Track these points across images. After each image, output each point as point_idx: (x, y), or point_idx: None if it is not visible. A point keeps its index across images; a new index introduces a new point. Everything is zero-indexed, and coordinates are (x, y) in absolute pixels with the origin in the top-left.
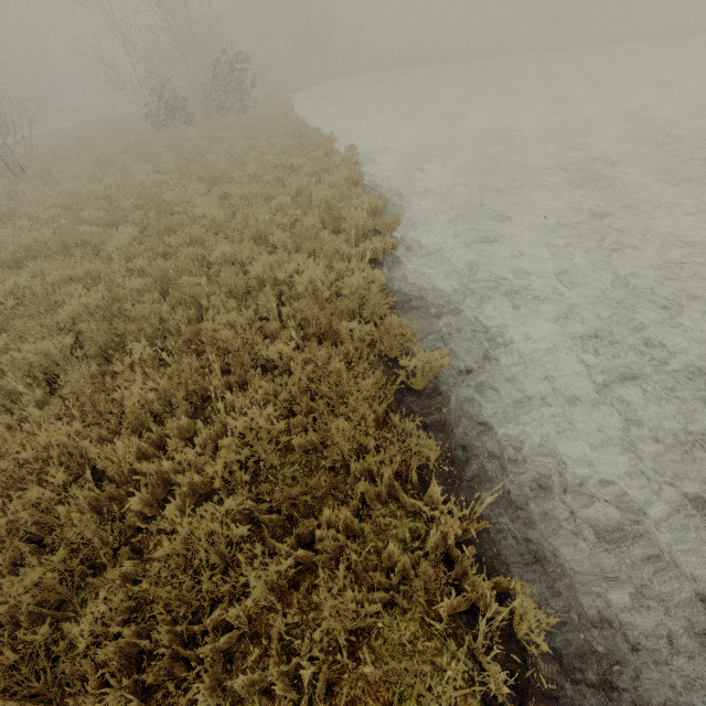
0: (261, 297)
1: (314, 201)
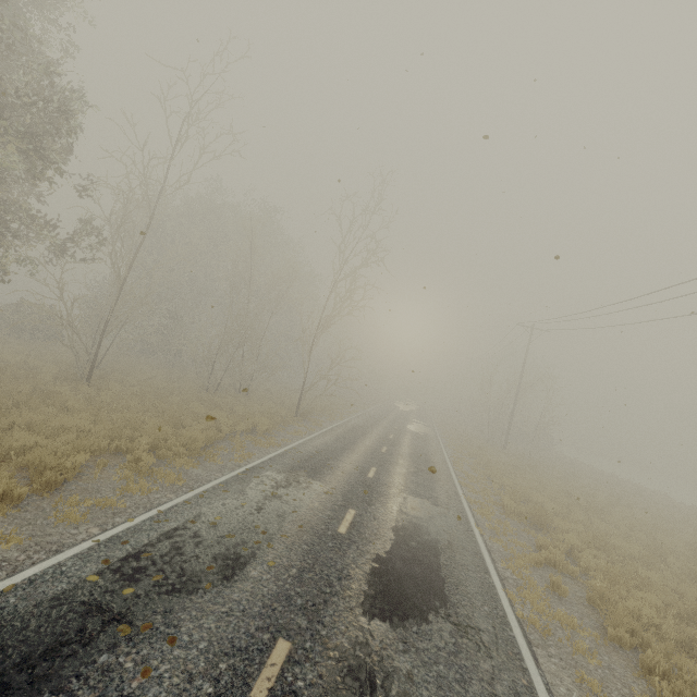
0: None
1: None
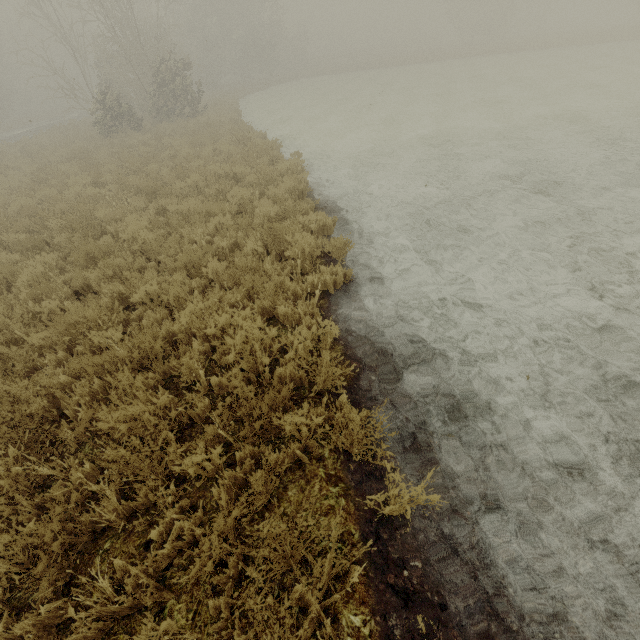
0: (186, 360)
1: (257, 218)
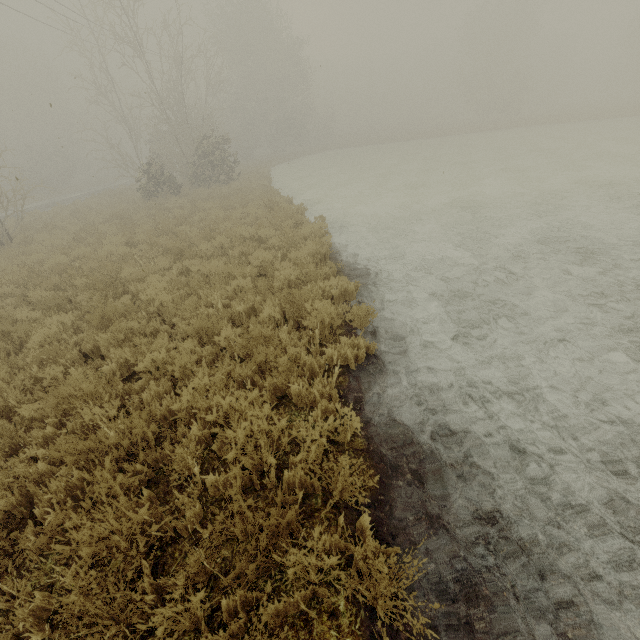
0: (180, 451)
1: (277, 281)
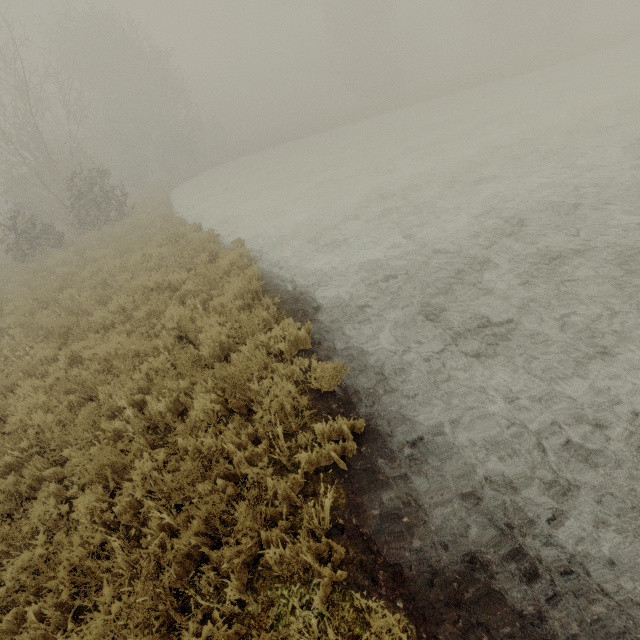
0: None
1: (204, 347)
